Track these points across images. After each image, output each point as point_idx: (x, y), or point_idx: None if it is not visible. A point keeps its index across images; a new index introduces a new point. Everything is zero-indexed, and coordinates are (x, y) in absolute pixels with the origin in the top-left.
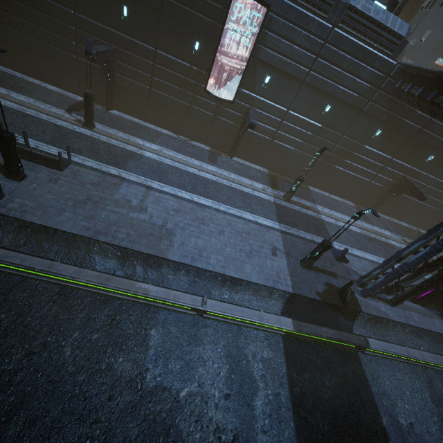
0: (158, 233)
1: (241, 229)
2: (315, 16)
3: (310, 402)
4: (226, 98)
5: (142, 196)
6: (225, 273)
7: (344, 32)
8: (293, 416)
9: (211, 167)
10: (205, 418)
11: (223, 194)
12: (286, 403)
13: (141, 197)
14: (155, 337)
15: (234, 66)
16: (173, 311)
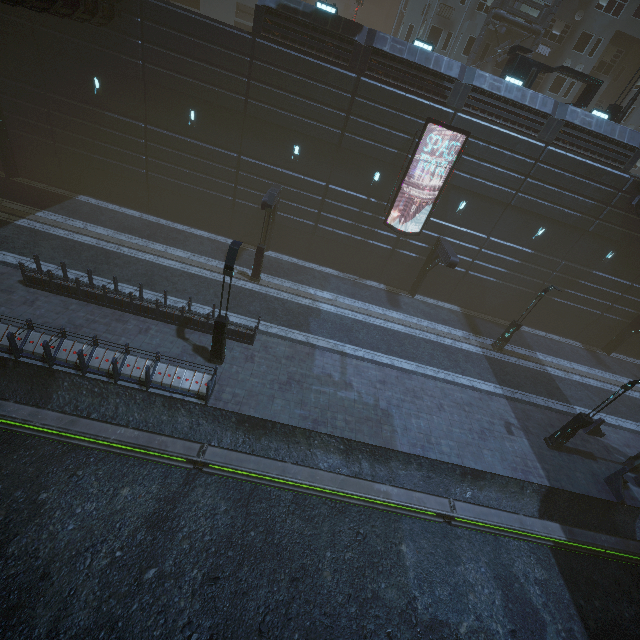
0: (375, 416)
1: (460, 400)
2: (523, 136)
3: None
4: (410, 229)
5: (341, 367)
6: (464, 465)
7: (560, 150)
8: None
9: (396, 313)
10: None
11: (423, 352)
12: None
13: (340, 368)
14: (408, 554)
15: (422, 194)
16: (415, 518)
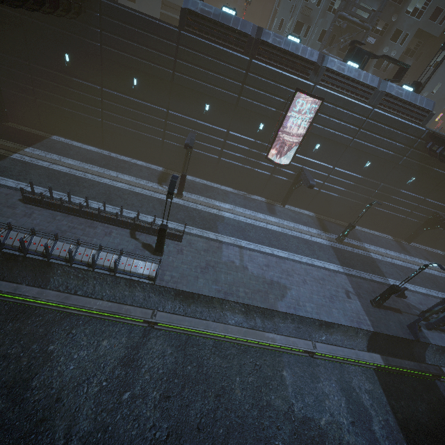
0: (264, 288)
1: (316, 276)
2: (358, 102)
3: (412, 426)
4: (282, 162)
5: (240, 256)
6: (321, 319)
7: (382, 111)
8: (404, 438)
9: (273, 218)
10: (344, 441)
11: (292, 244)
12: (395, 427)
13: (239, 257)
14: (287, 377)
15: (291, 138)
16: (291, 354)
